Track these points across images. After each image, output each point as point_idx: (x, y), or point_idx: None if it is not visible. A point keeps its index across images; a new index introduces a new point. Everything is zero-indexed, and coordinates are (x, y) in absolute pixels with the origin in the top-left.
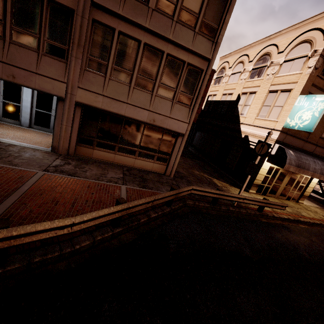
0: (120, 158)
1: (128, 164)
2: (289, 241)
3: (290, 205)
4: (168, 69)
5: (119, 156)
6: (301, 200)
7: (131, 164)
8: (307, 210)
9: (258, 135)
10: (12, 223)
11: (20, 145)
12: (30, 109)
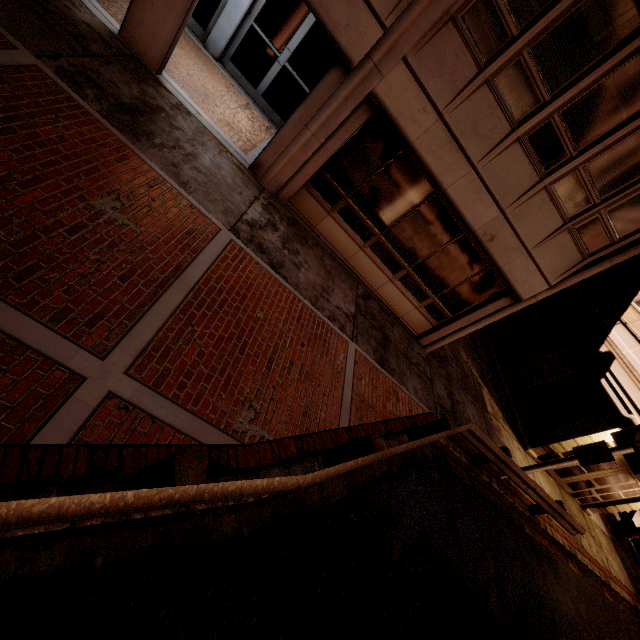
0: (364, 261)
1: (369, 280)
2: (550, 600)
3: (572, 512)
4: (634, 144)
5: (364, 257)
6: (592, 510)
7: (375, 285)
8: (590, 536)
9: (639, 377)
10: (167, 378)
11: (197, 115)
12: (243, 15)
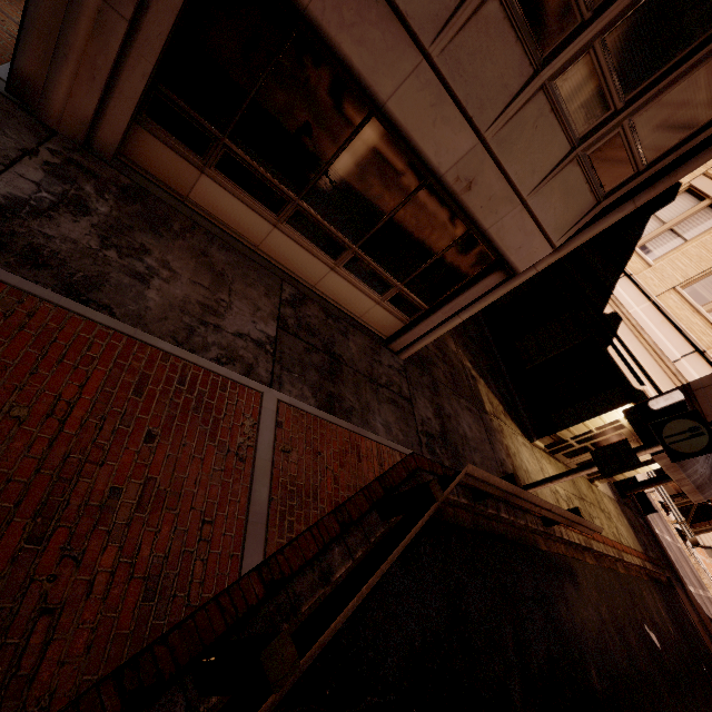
0: (284, 245)
1: (301, 273)
2: (575, 628)
3: (583, 494)
4: None
5: (283, 239)
6: (600, 481)
7: (311, 279)
8: (600, 512)
9: (650, 340)
10: None
11: None
12: None
